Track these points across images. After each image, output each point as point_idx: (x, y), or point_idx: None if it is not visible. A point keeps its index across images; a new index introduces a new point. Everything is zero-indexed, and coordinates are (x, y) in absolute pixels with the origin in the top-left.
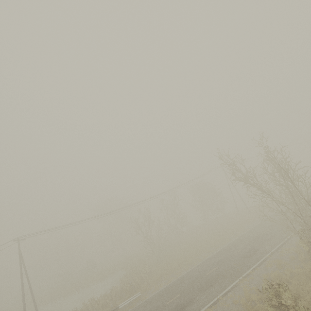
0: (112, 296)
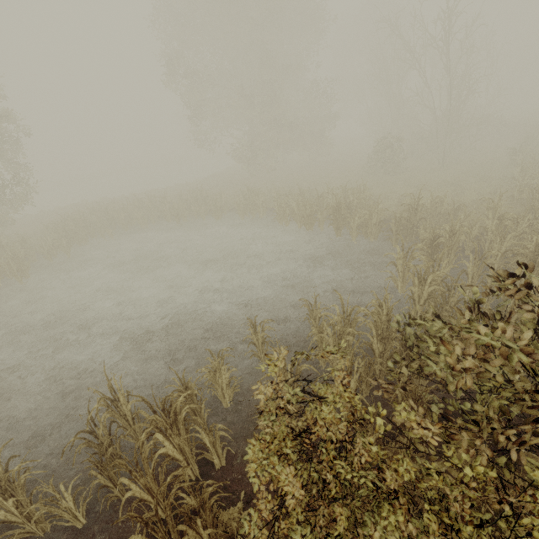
0: None
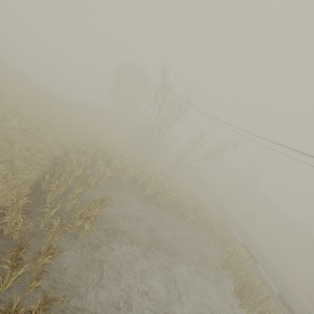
0: (226, 239)
